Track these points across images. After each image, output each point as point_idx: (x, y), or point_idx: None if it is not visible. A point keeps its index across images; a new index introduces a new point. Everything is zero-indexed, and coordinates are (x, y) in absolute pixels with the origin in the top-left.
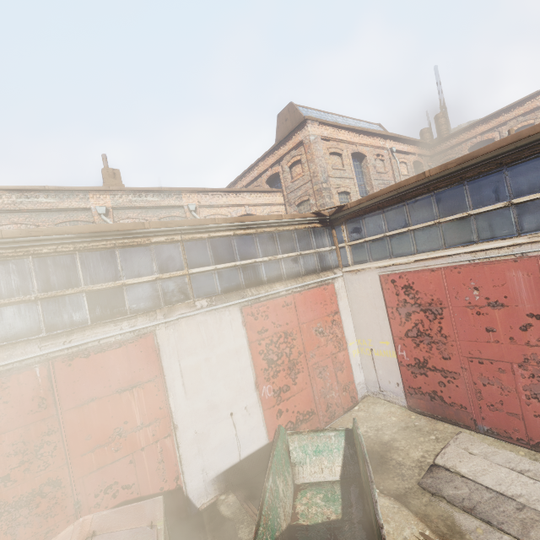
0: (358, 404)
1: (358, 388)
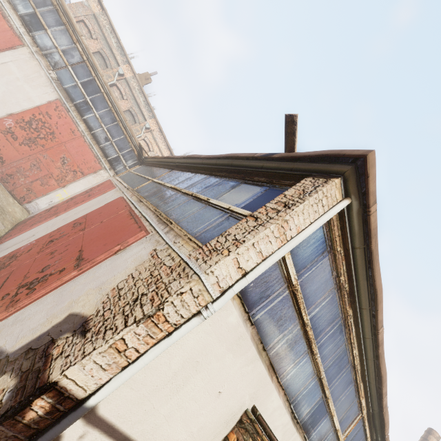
0: (20, 204)
1: (33, 203)
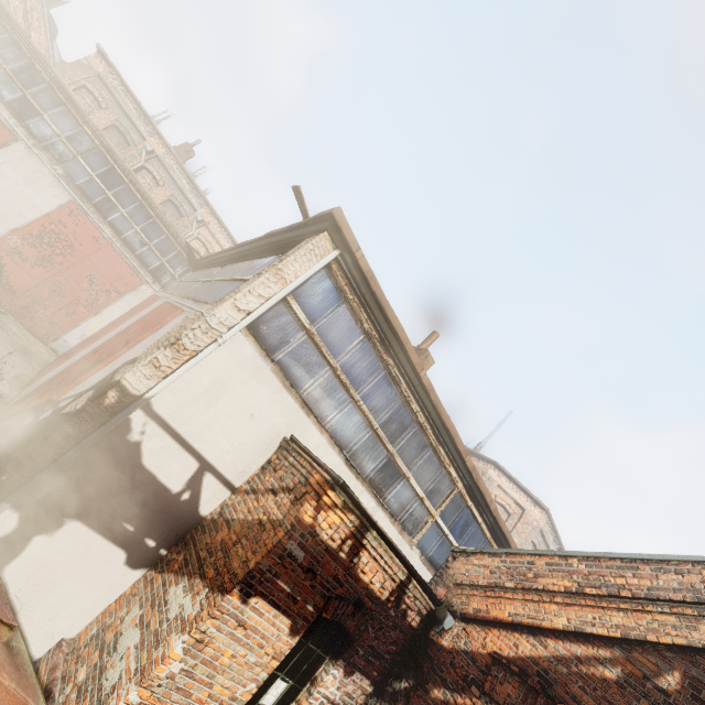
0: (44, 344)
1: (61, 341)
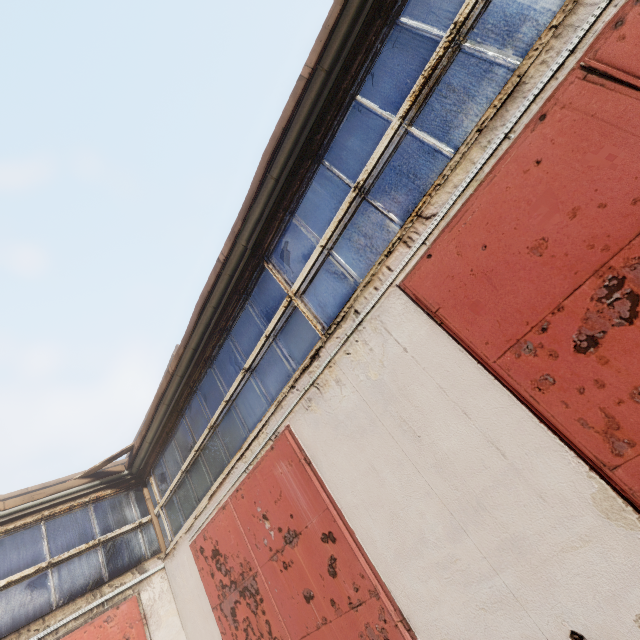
0: None
1: None
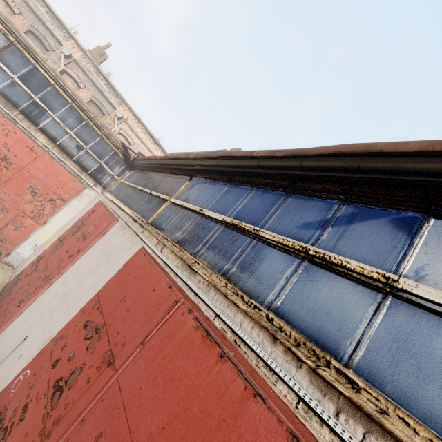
0: None
1: (13, 254)
